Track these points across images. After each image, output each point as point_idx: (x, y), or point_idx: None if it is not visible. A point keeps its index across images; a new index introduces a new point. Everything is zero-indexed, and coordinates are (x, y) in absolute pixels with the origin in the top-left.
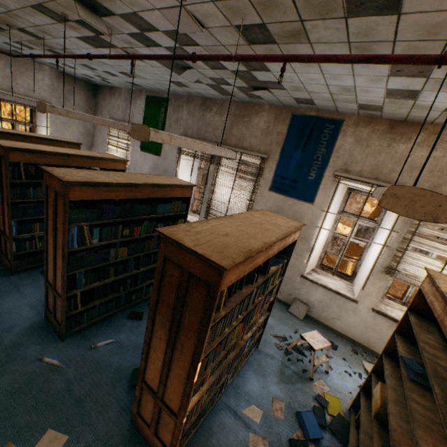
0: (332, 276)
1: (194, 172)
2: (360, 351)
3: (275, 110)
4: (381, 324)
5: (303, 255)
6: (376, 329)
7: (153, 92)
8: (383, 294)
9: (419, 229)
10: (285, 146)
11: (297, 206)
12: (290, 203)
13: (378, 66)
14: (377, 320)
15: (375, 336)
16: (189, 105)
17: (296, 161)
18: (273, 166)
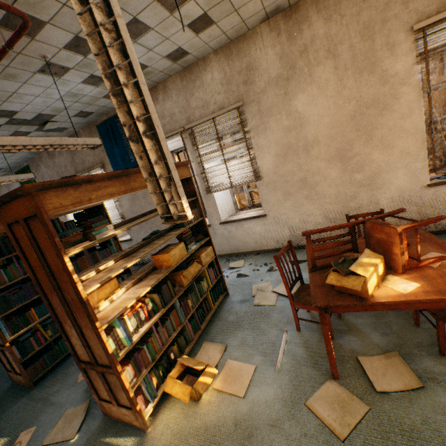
0: None
1: None
2: (233, 258)
3: (87, 130)
4: (232, 230)
5: None
6: (232, 235)
7: (17, 167)
8: (237, 209)
9: (200, 151)
10: (107, 150)
11: None
12: None
13: (41, 78)
14: (228, 229)
15: (235, 241)
16: (42, 161)
17: (119, 155)
18: (111, 168)
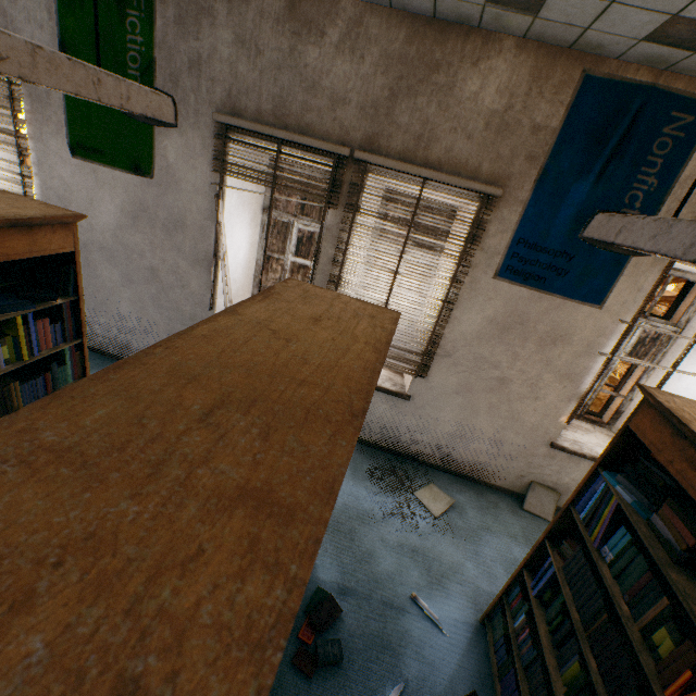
0: (579, 423)
1: (255, 221)
2: None
3: (535, 56)
4: None
5: (560, 409)
6: None
7: None
8: None
9: None
10: (551, 165)
11: (561, 312)
12: (546, 306)
13: None
14: None
15: None
16: (238, 10)
17: (576, 207)
18: (512, 218)
